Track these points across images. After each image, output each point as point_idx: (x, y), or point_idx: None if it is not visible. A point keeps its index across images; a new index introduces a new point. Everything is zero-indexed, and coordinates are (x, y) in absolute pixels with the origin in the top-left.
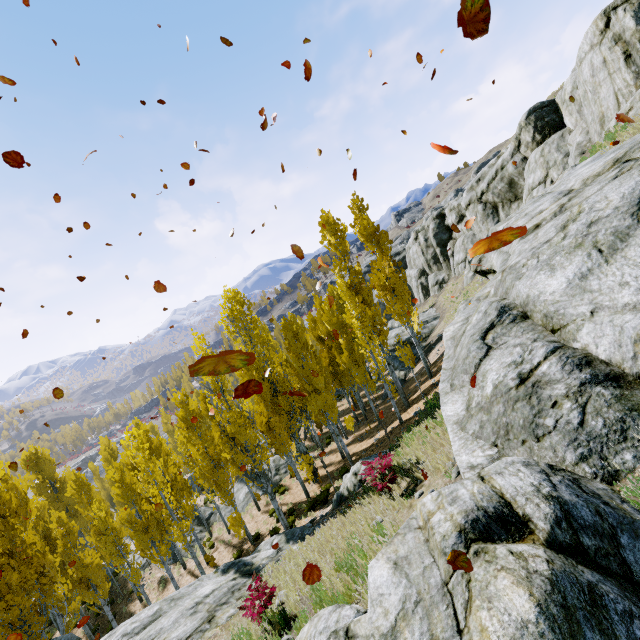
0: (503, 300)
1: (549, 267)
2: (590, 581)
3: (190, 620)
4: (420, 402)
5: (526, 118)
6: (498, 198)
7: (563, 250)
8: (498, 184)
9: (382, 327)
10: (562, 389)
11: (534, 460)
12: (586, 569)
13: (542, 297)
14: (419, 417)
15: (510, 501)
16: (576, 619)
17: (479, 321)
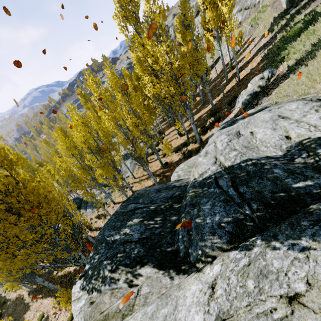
0: None
1: None
2: None
3: (287, 106)
4: (241, 73)
5: None
6: None
7: None
8: None
9: (222, 26)
10: None
11: None
12: None
13: None
14: (280, 49)
15: None
16: None
17: None
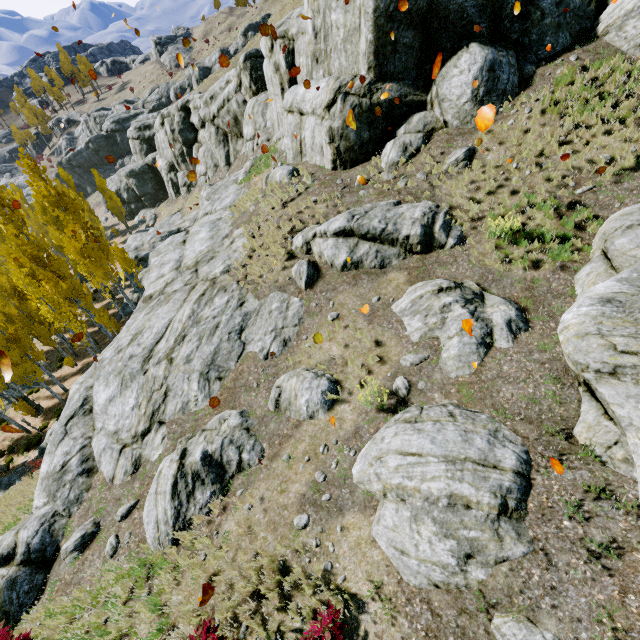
0: (90, 390)
1: (107, 382)
2: (18, 575)
3: None
4: None
5: (244, 61)
6: (227, 128)
7: (116, 371)
8: (226, 115)
9: (83, 295)
10: (71, 477)
11: (53, 508)
12: (24, 568)
13: (95, 406)
14: None
15: (18, 545)
16: (4, 591)
17: (75, 403)
